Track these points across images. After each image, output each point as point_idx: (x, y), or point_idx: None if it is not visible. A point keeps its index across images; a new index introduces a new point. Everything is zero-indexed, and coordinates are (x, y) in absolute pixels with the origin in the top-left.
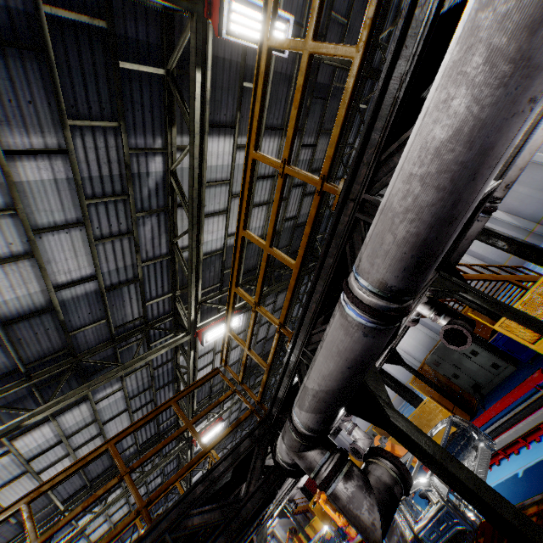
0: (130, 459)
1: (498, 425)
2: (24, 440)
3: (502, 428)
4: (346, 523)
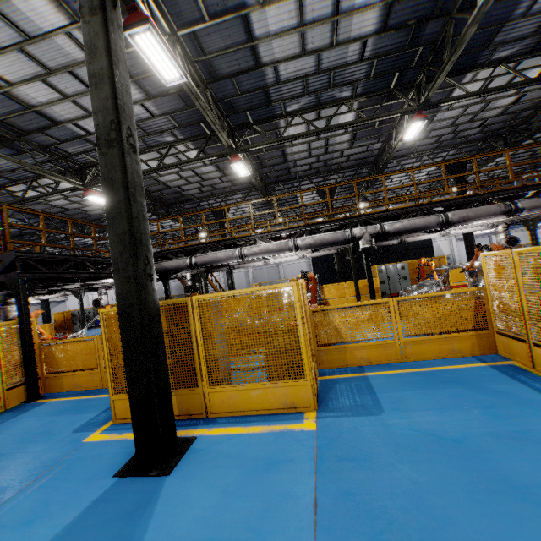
0: None
1: None
2: None
3: None
4: None
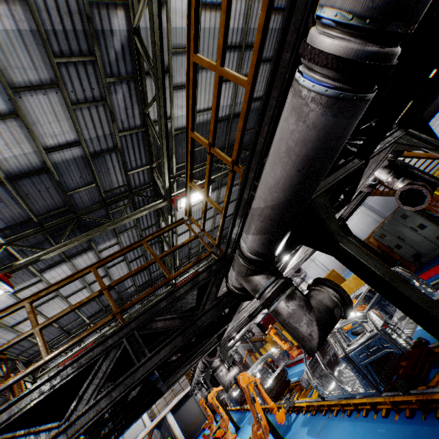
0: (132, 295)
1: (434, 283)
2: (50, 274)
3: (438, 285)
4: (290, 348)
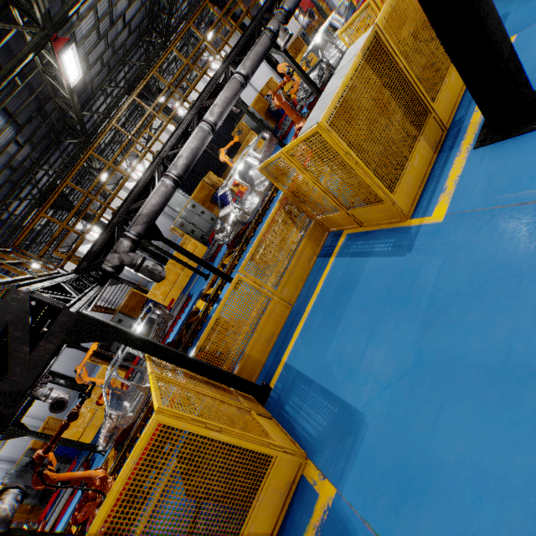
0: None
1: None
2: None
3: None
4: None
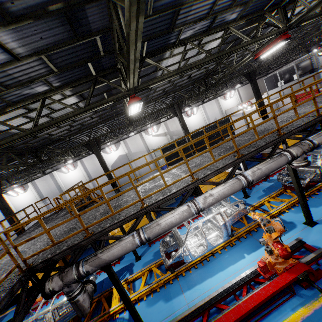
0: None
1: None
2: None
3: None
4: None
